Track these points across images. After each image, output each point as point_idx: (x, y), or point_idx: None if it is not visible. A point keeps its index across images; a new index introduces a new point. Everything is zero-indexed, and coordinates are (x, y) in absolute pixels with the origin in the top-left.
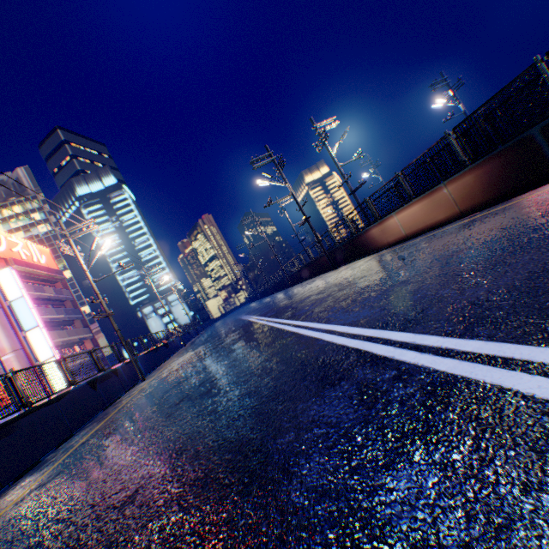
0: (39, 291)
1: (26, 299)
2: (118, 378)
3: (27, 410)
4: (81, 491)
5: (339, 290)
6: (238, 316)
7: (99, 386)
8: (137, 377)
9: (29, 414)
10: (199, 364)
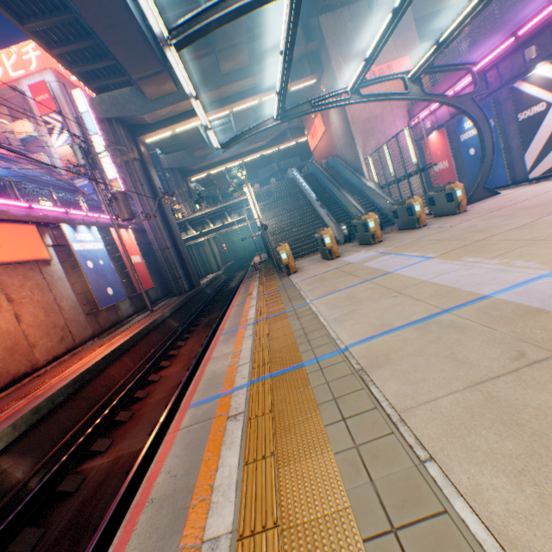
0: None
1: (90, 114)
2: None
3: None
4: None
5: None
6: None
7: None
8: None
9: None
10: None
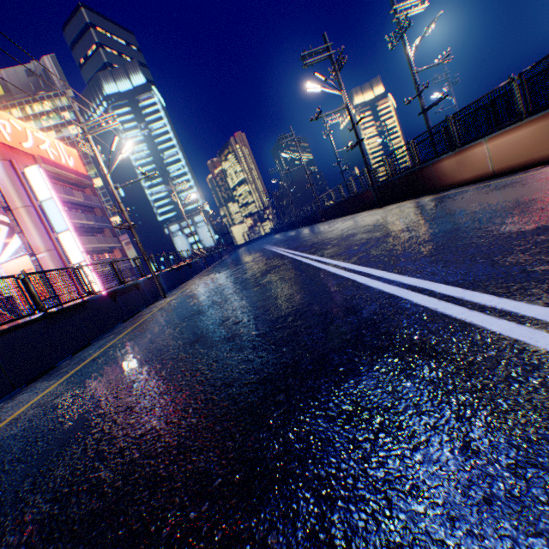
0: (69, 195)
1: (55, 201)
2: (140, 293)
3: (42, 315)
4: (59, 449)
5: (401, 231)
6: (262, 245)
7: (119, 298)
8: (159, 293)
9: (44, 320)
10: (220, 294)
